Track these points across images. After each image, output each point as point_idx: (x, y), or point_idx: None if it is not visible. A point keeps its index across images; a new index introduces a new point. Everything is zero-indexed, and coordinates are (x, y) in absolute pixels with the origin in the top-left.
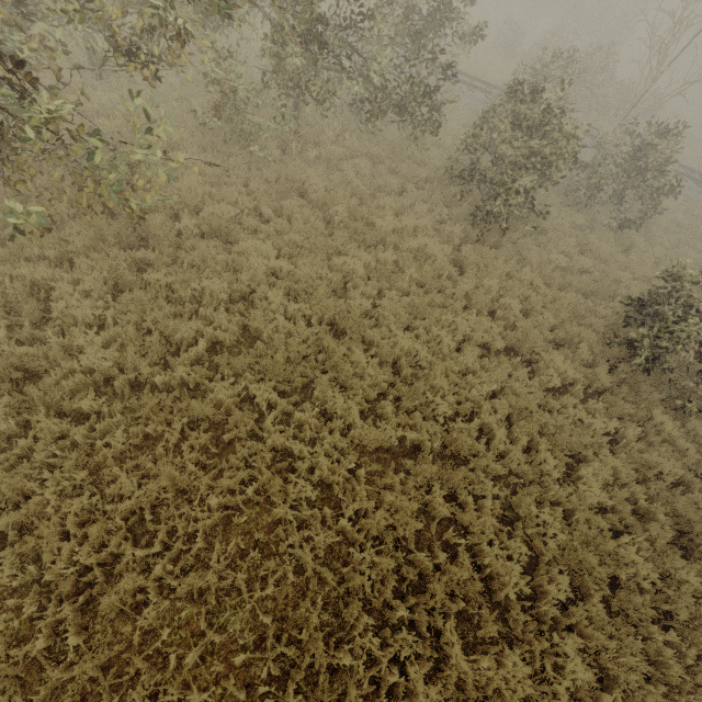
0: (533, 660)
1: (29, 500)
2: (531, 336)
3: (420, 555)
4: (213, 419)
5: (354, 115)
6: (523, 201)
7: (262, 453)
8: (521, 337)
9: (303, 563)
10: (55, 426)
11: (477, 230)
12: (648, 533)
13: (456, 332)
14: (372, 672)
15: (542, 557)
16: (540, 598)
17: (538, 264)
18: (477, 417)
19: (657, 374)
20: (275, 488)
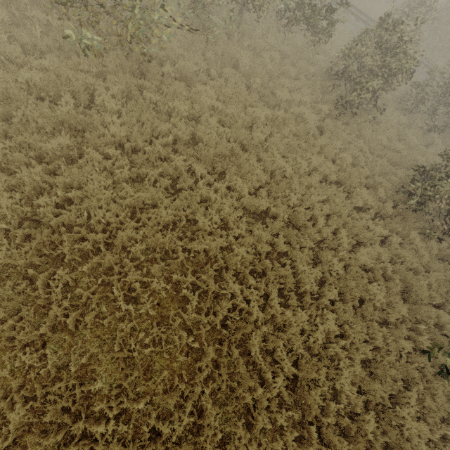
0: (311, 320)
1: (86, 185)
2: (353, 176)
3: (266, 262)
4: (171, 177)
5: (276, 23)
6: (371, 98)
7: (195, 197)
8: (347, 177)
9: (208, 251)
10: (98, 155)
11: (337, 112)
12: (387, 285)
13: (310, 165)
14: (234, 300)
15: (327, 281)
16: (321, 298)
17: (368, 139)
18: (311, 211)
19: (421, 215)
20: (200, 213)
